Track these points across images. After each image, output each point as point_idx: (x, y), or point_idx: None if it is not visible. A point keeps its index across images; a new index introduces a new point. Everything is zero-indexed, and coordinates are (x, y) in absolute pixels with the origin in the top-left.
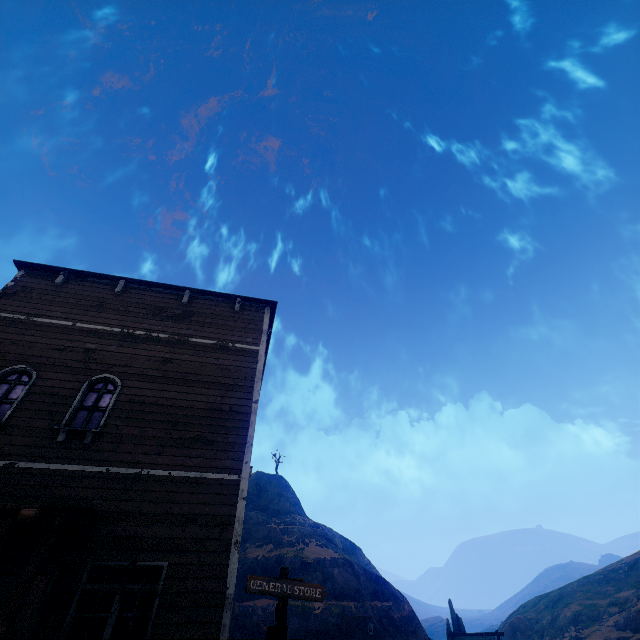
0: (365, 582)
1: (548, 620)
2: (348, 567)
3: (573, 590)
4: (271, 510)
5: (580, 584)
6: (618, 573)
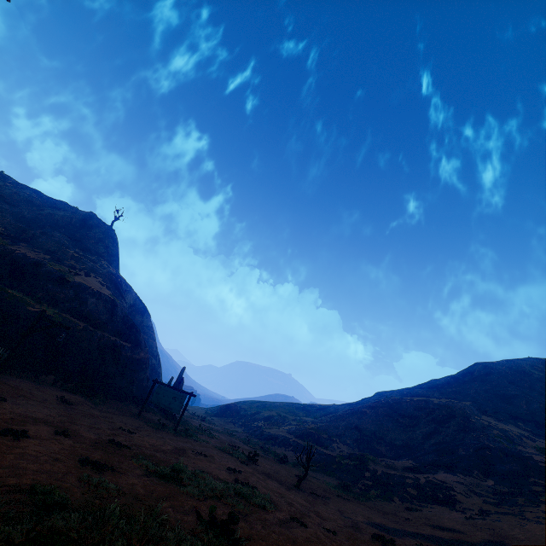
0: (118, 322)
1: (252, 413)
2: (109, 305)
3: (280, 406)
4: (82, 244)
5: (287, 405)
6: (312, 409)
